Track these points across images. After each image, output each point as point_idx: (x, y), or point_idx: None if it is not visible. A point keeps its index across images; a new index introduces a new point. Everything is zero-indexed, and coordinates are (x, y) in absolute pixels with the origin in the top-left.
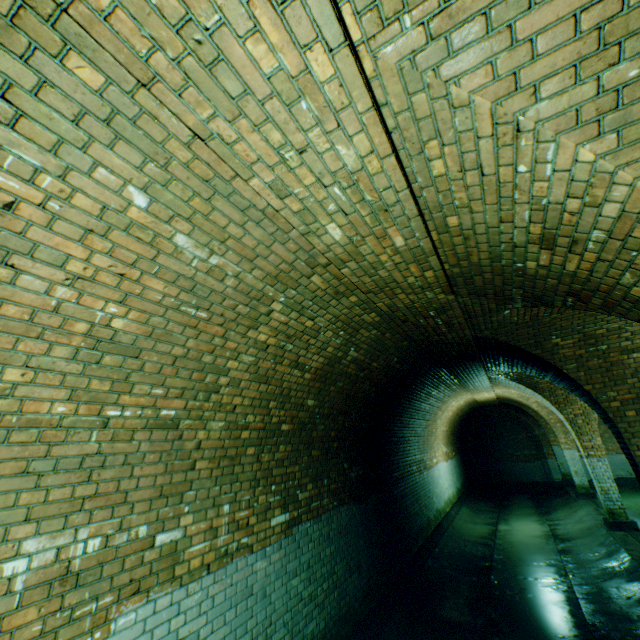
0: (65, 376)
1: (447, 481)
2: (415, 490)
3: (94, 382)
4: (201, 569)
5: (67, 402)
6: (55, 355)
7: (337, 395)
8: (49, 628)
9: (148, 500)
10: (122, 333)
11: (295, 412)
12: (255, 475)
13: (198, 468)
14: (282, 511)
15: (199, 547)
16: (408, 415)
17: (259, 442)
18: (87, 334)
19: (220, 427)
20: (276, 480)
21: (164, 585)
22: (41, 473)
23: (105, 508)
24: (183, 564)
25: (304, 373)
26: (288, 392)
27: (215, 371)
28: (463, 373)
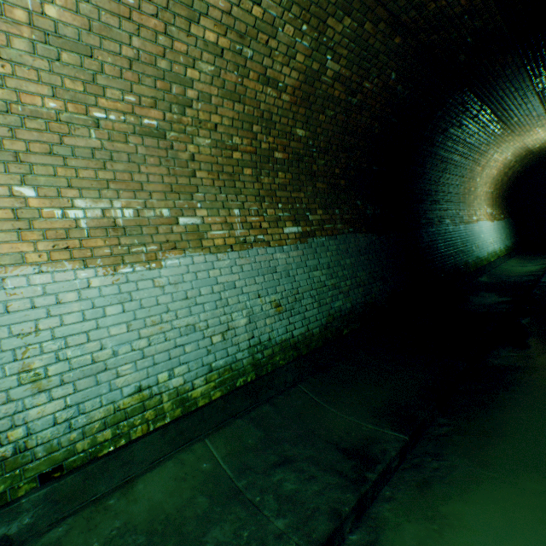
0: (38, 73)
1: (492, 238)
2: (448, 238)
3: (67, 82)
4: (225, 247)
5: (54, 100)
6: (17, 49)
7: (331, 128)
8: (116, 254)
9: (162, 193)
10: (62, 26)
11: (285, 142)
12: (258, 193)
13: (199, 177)
14: (293, 225)
15: (219, 233)
16: (432, 166)
17: (254, 166)
18: (31, 25)
19: (208, 145)
20: (282, 201)
21: (196, 250)
22: (65, 157)
23: (128, 191)
24: (208, 241)
25: (280, 94)
26: (269, 117)
27: (178, 82)
28: (496, 90)
